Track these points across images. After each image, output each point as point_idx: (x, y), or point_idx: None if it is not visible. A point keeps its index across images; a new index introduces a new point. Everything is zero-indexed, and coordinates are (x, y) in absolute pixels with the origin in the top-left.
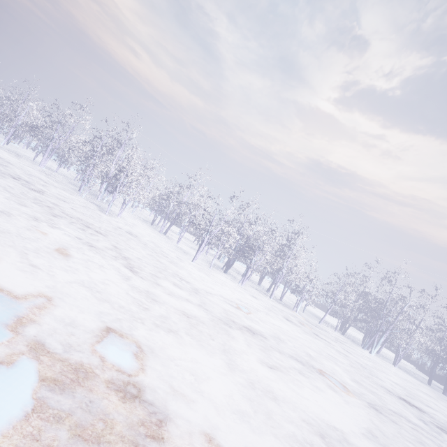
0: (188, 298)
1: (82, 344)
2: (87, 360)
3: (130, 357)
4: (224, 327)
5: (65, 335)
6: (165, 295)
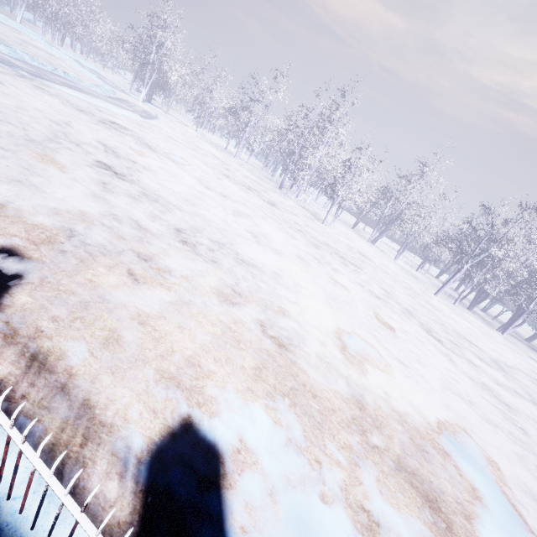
0: (511, 386)
1: None
2: None
3: None
4: None
5: None
6: (497, 387)
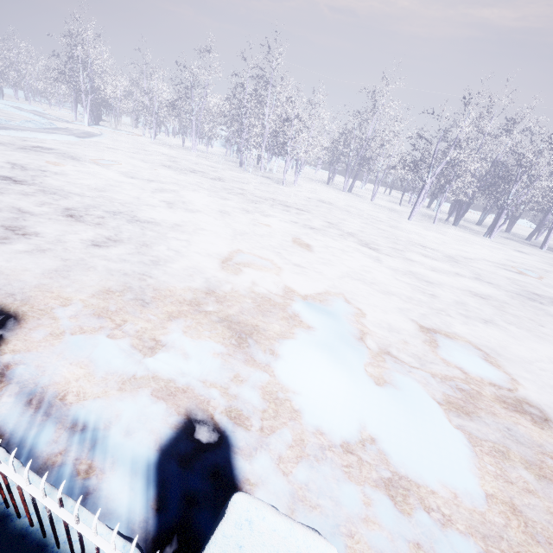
0: (455, 271)
1: (424, 353)
2: (448, 373)
3: (486, 364)
4: (534, 305)
5: (400, 344)
6: (430, 273)
